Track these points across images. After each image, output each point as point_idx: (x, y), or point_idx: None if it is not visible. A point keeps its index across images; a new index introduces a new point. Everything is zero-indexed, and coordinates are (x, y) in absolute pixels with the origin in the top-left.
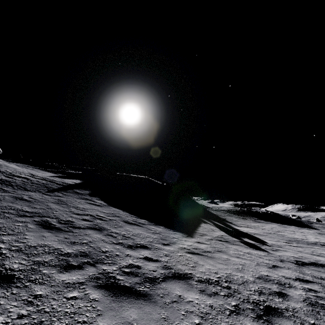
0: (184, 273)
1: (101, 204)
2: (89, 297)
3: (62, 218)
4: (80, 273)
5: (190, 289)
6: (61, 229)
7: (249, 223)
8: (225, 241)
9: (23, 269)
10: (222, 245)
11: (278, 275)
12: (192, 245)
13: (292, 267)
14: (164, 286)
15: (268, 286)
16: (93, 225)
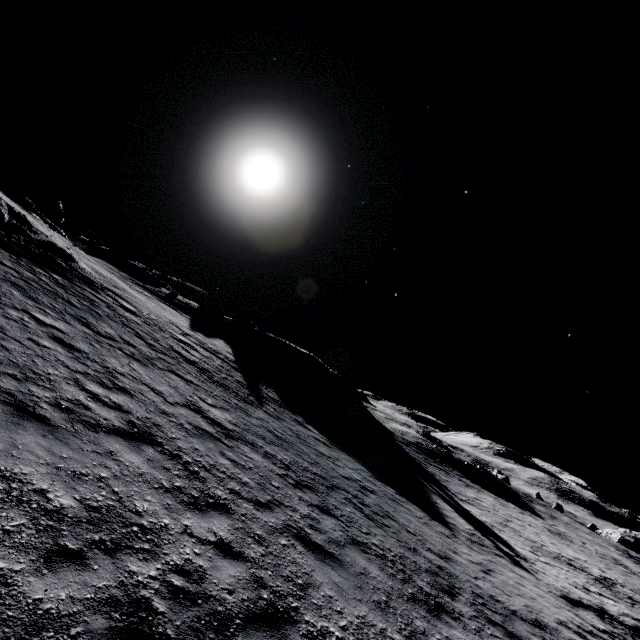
0: (513, 610)
1: (325, 441)
2: (498, 636)
3: (348, 489)
4: (463, 603)
5: (535, 634)
6: (376, 519)
7: (461, 488)
8: (486, 547)
9: (435, 595)
10: (491, 556)
11: (569, 621)
12: (471, 554)
13: (570, 608)
14: (519, 628)
15: (573, 637)
16: (380, 508)
